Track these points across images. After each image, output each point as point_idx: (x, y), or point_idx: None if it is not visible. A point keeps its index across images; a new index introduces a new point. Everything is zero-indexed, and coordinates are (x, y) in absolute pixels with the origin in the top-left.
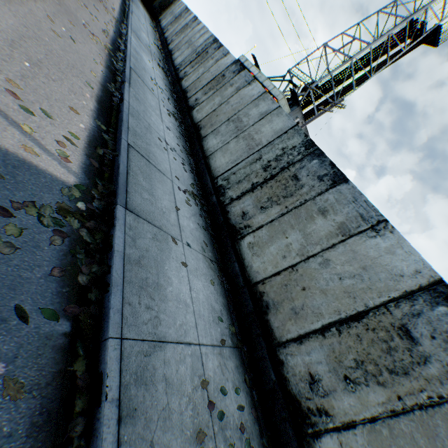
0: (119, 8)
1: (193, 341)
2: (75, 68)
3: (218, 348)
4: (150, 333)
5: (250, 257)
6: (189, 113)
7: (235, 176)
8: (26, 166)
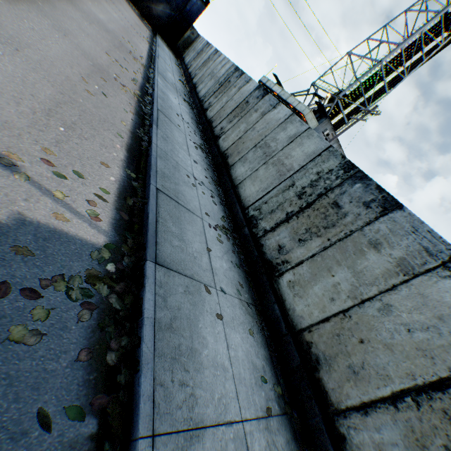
0: (146, 54)
1: (235, 417)
2: (107, 121)
3: (263, 420)
4: (185, 419)
5: (291, 298)
6: (215, 142)
7: (267, 205)
8: (56, 236)
